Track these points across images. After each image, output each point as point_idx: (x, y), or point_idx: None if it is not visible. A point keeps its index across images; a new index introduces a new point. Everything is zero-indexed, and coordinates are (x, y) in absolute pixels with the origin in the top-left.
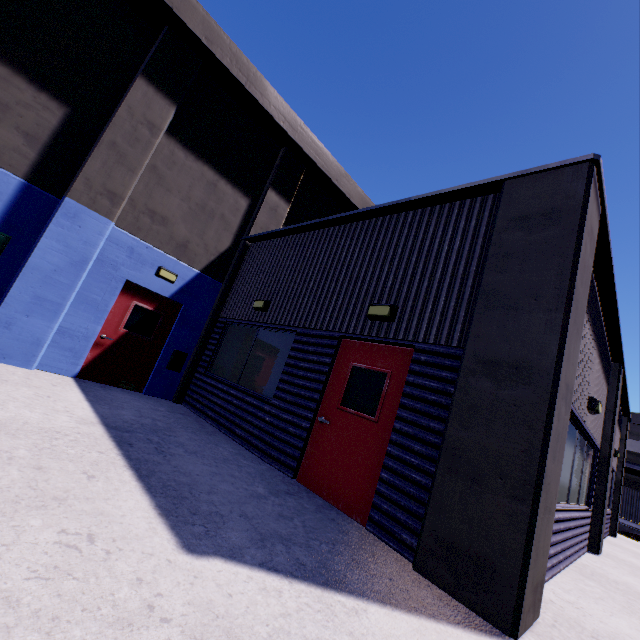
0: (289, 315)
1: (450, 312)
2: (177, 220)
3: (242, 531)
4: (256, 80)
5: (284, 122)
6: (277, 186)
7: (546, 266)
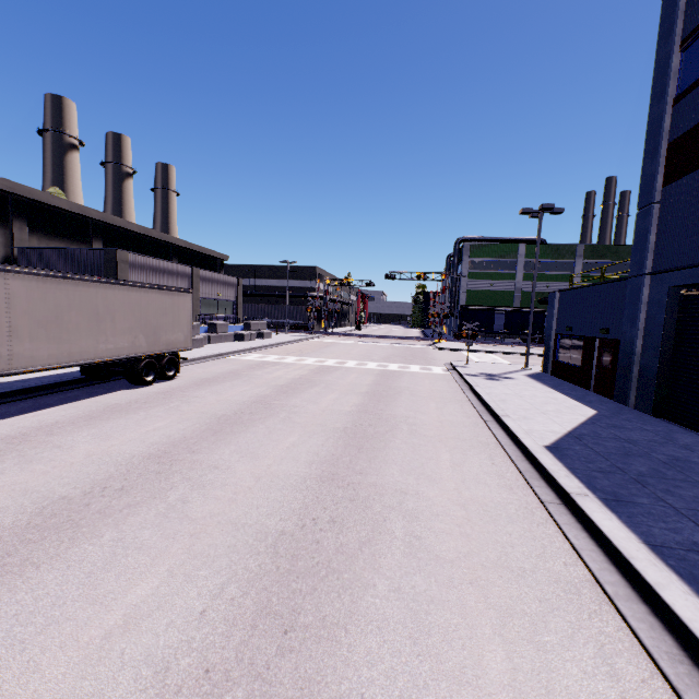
0: None
1: None
2: None
3: None
4: None
5: (8, 188)
6: (17, 216)
7: (114, 272)
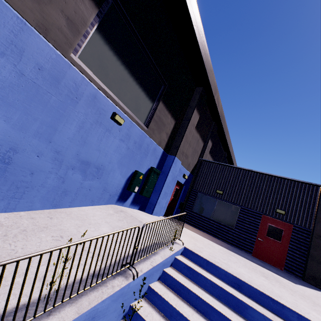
0: (235, 200)
1: (304, 218)
2: (189, 156)
3: (285, 277)
4: (219, 103)
5: (221, 116)
6: (211, 137)
7: None
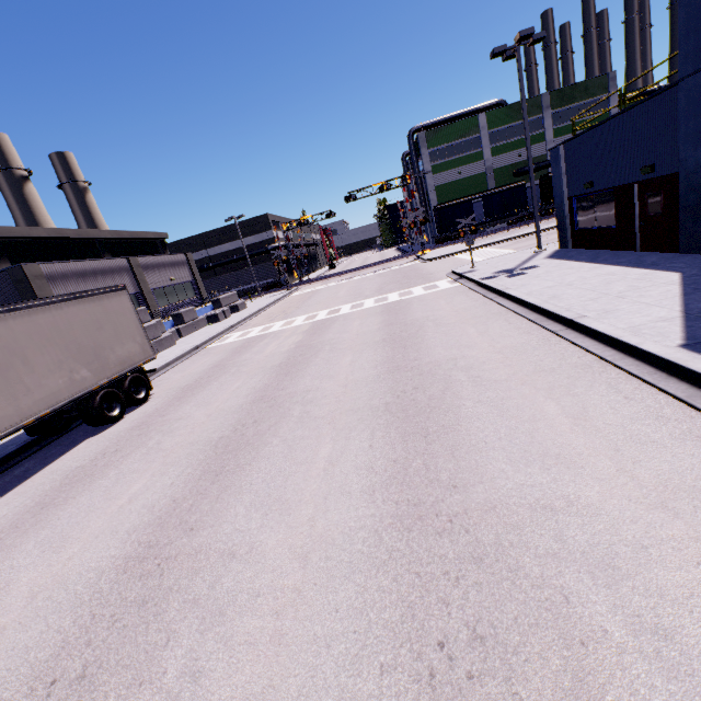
0: None
1: None
2: None
3: None
4: None
5: None
6: None
7: (31, 293)
